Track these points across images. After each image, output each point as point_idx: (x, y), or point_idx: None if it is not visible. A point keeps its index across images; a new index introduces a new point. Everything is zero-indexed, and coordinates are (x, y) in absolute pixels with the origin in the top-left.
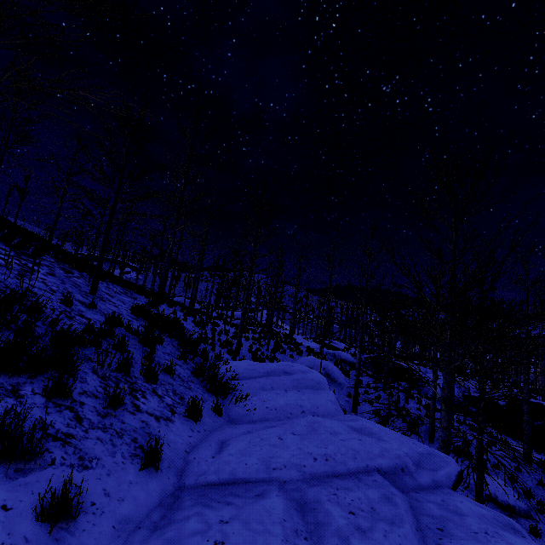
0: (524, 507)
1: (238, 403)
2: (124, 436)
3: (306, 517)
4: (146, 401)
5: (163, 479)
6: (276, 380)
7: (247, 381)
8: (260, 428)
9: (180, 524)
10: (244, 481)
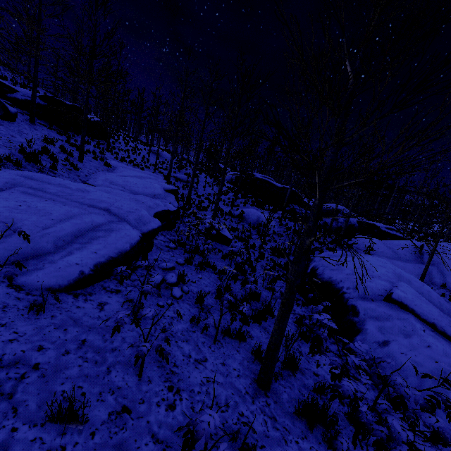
0: (184, 180)
1: None
2: None
3: None
4: None
5: None
6: None
7: None
8: None
9: None
10: None
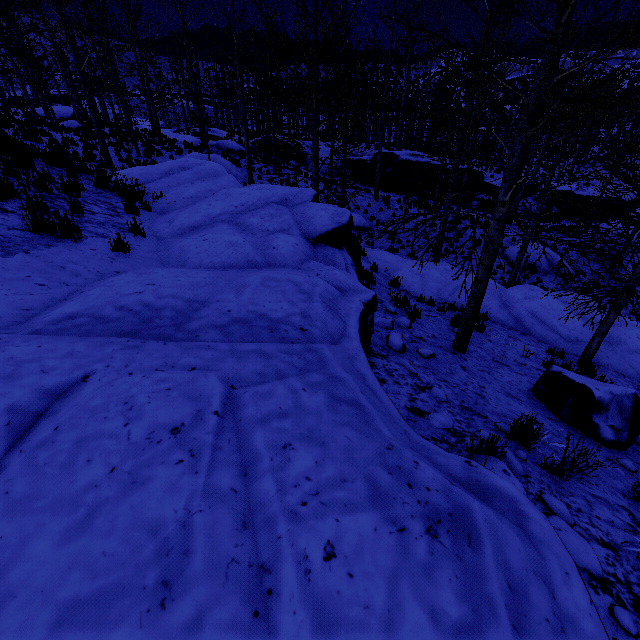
0: (368, 226)
1: (157, 201)
2: (105, 225)
3: (241, 227)
4: (90, 208)
5: (150, 239)
6: (178, 177)
7: (152, 184)
8: (190, 207)
9: (180, 243)
10: (200, 227)
